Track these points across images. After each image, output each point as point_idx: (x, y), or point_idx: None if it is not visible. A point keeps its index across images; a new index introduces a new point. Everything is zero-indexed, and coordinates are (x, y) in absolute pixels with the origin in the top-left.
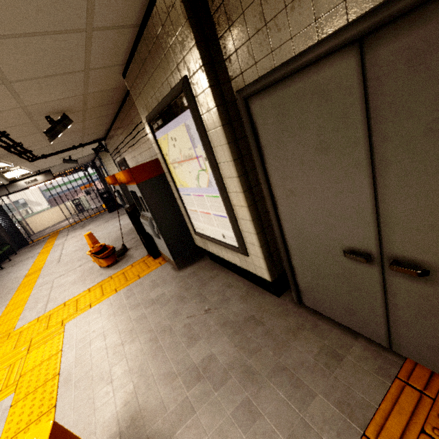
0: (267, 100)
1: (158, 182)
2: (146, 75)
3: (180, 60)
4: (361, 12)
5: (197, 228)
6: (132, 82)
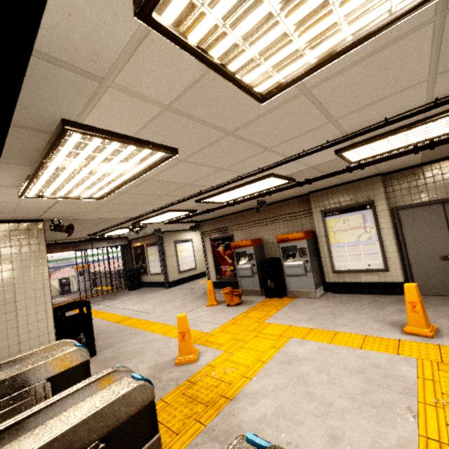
0: (408, 211)
1: (310, 242)
2: (337, 196)
3: (371, 195)
4: (441, 198)
5: (338, 267)
6: (317, 196)
